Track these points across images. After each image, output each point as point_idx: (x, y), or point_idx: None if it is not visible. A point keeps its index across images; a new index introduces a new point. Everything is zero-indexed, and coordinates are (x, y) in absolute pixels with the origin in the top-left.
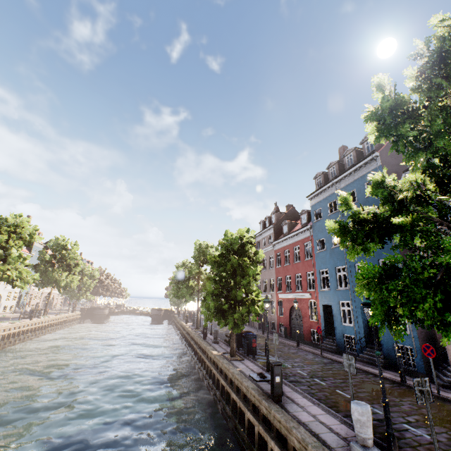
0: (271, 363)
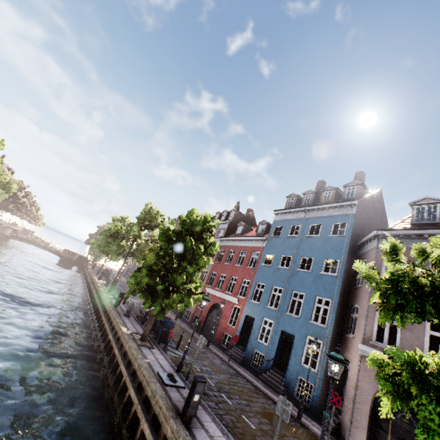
0: (196, 377)
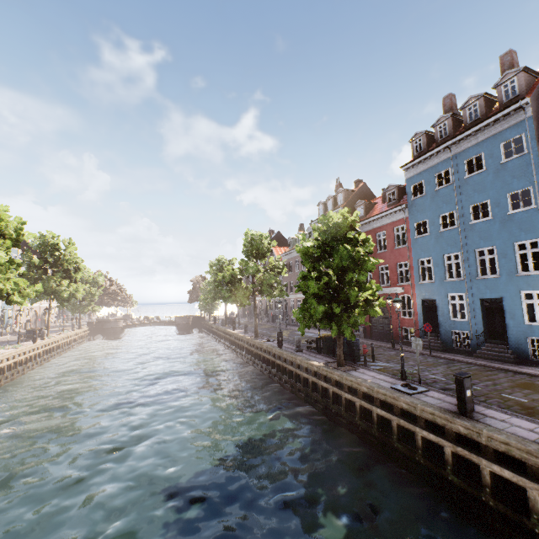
0: (458, 375)
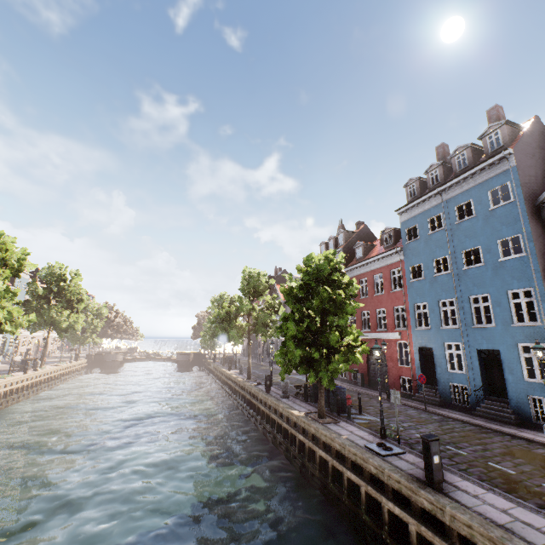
0: (425, 437)
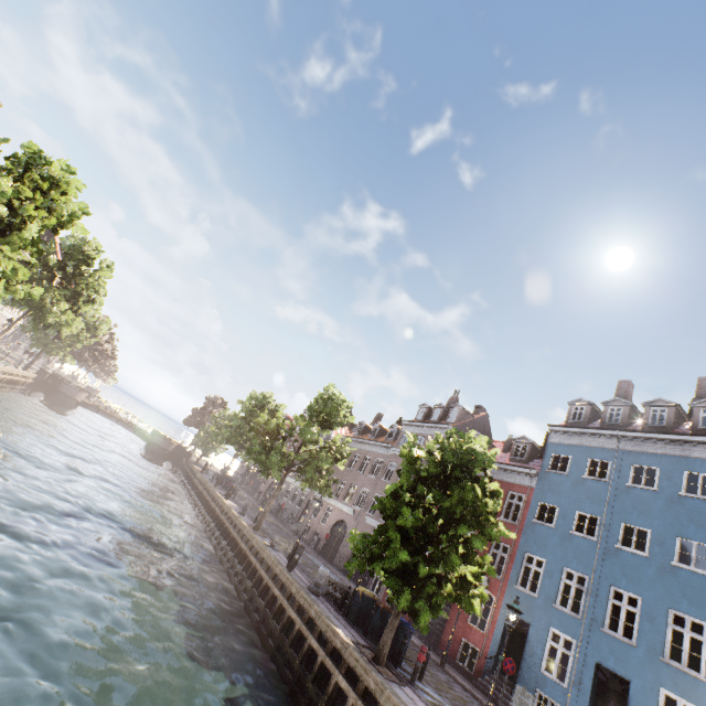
0: None
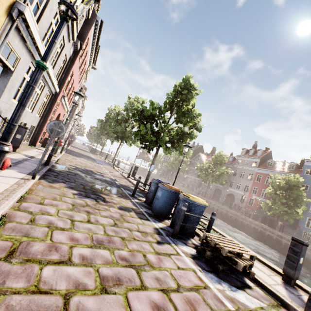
0: None
